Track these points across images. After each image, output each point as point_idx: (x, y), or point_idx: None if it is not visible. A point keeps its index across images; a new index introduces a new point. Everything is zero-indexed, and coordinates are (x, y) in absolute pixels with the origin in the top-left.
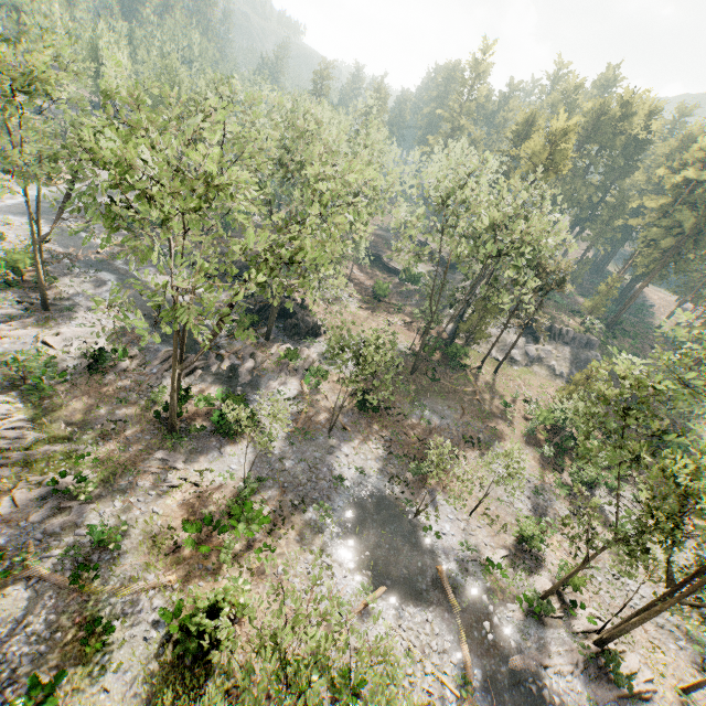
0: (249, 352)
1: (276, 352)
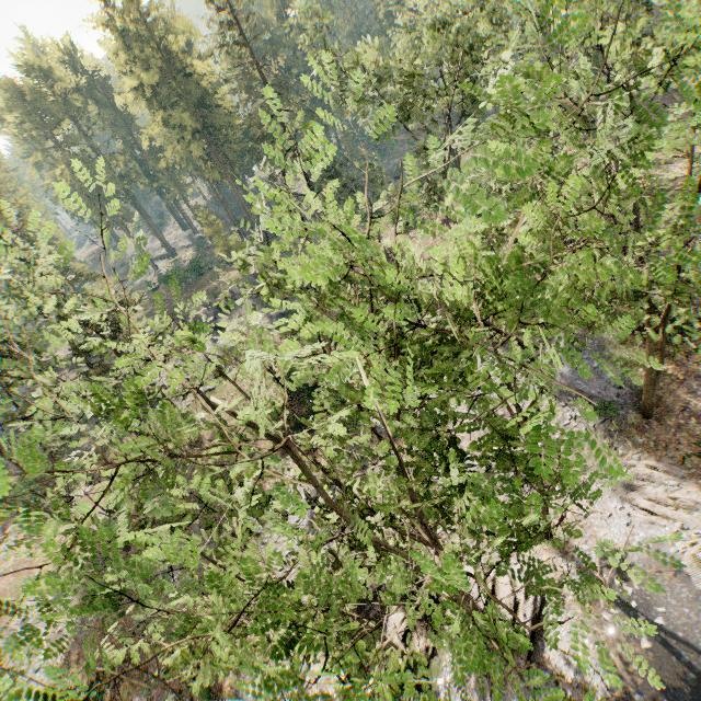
0: None
1: None
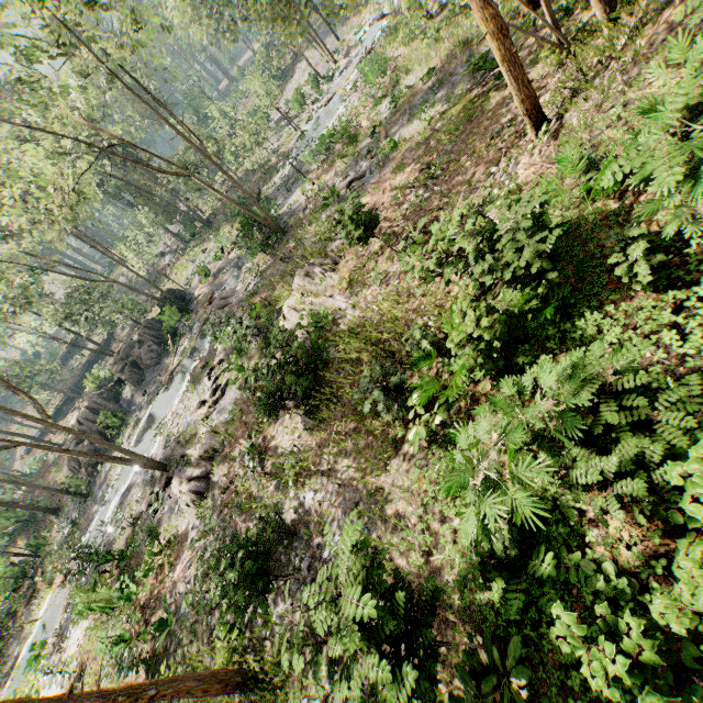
0: (205, 296)
1: (204, 291)
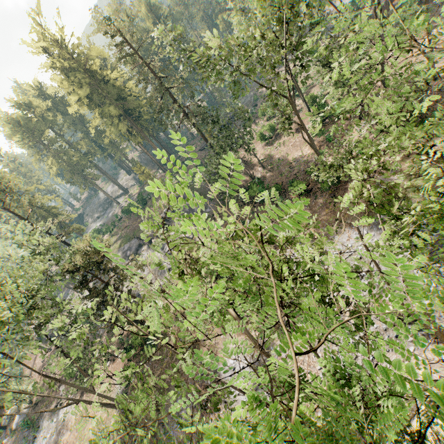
0: None
1: None
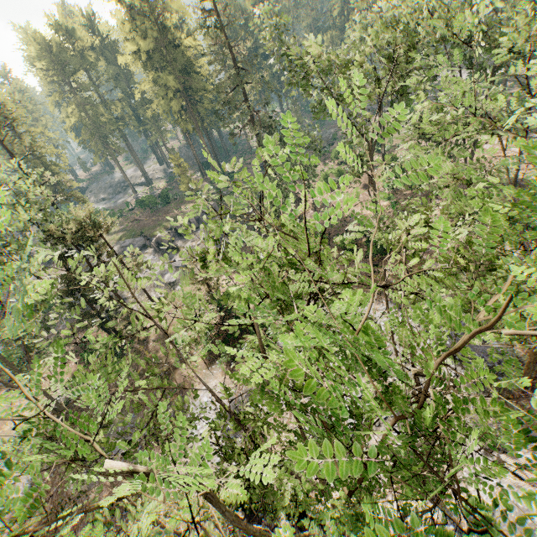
0: None
1: None
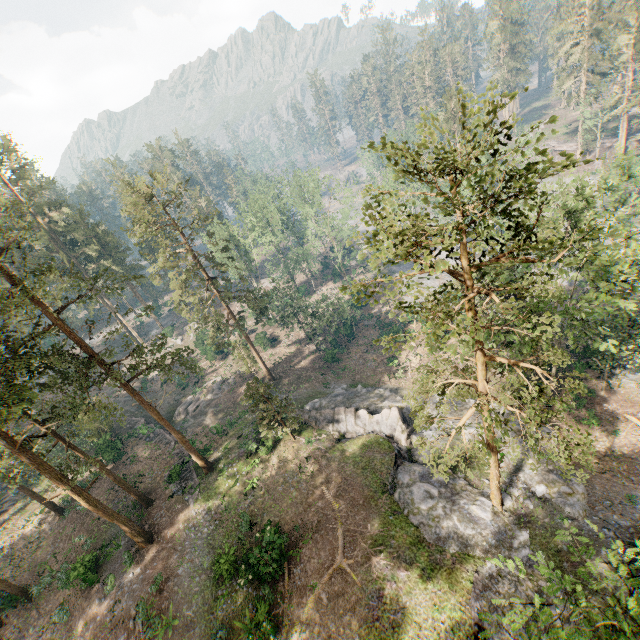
0: None
1: None
